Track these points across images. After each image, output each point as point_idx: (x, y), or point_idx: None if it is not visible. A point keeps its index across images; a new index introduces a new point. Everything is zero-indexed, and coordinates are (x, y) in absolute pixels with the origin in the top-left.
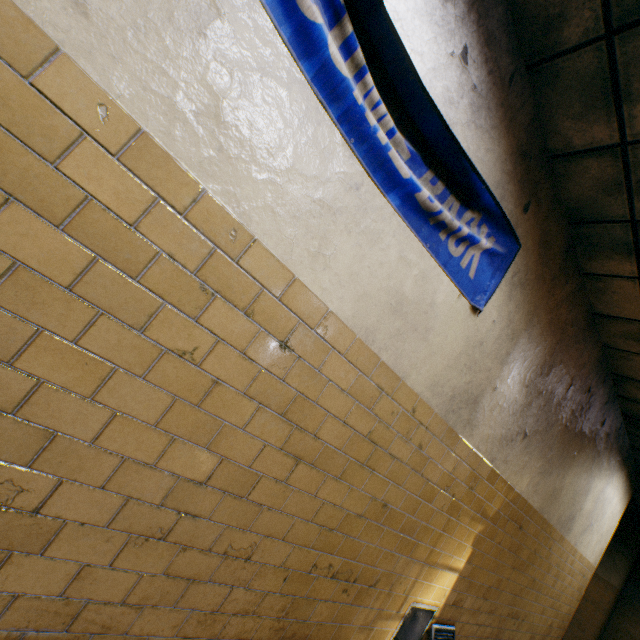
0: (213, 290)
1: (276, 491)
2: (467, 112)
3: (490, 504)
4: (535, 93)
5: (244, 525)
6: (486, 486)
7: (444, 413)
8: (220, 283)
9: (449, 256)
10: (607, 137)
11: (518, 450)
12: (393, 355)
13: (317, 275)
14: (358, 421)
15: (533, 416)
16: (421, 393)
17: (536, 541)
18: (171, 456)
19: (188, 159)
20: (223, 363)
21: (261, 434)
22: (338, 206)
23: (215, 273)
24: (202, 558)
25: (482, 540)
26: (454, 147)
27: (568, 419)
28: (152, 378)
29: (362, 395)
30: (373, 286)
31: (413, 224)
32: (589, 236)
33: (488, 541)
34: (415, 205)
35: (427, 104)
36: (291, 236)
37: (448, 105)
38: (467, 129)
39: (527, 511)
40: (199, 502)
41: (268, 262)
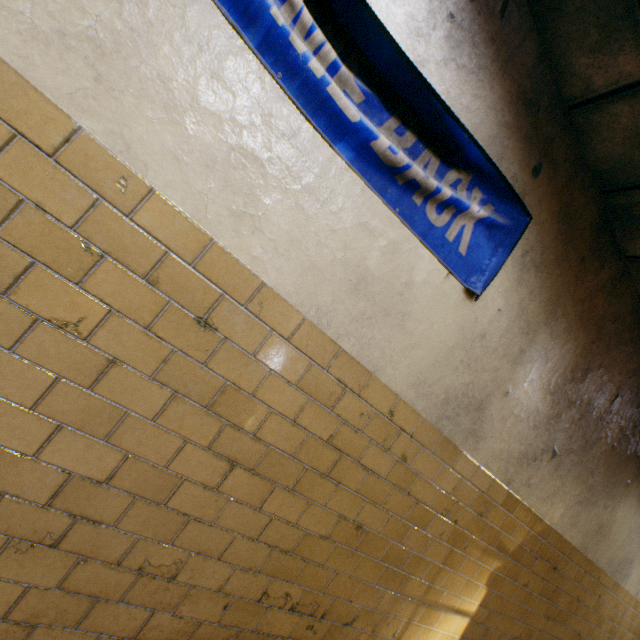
0: (100, 250)
1: (205, 499)
2: (443, 47)
3: (509, 536)
4: (539, 26)
5: (164, 537)
6: (502, 513)
7: (435, 419)
8: (109, 242)
9: (429, 225)
10: (638, 69)
11: (545, 472)
12: (358, 344)
13: (244, 239)
14: (314, 422)
15: (564, 431)
16: (401, 393)
17: (579, 586)
18: (58, 447)
19: (54, 89)
20: (121, 339)
21: (180, 429)
22: (267, 156)
23: (102, 230)
24: (109, 573)
25: (501, 580)
26: (416, 81)
27: (615, 438)
28: (25, 352)
29: (317, 390)
30: (323, 257)
31: (375, 183)
32: (628, 207)
33: (509, 581)
34: (374, 159)
35: (371, 23)
36: (204, 190)
37: (415, 37)
38: (444, 68)
39: (563, 548)
40: (100, 505)
41: (174, 220)
